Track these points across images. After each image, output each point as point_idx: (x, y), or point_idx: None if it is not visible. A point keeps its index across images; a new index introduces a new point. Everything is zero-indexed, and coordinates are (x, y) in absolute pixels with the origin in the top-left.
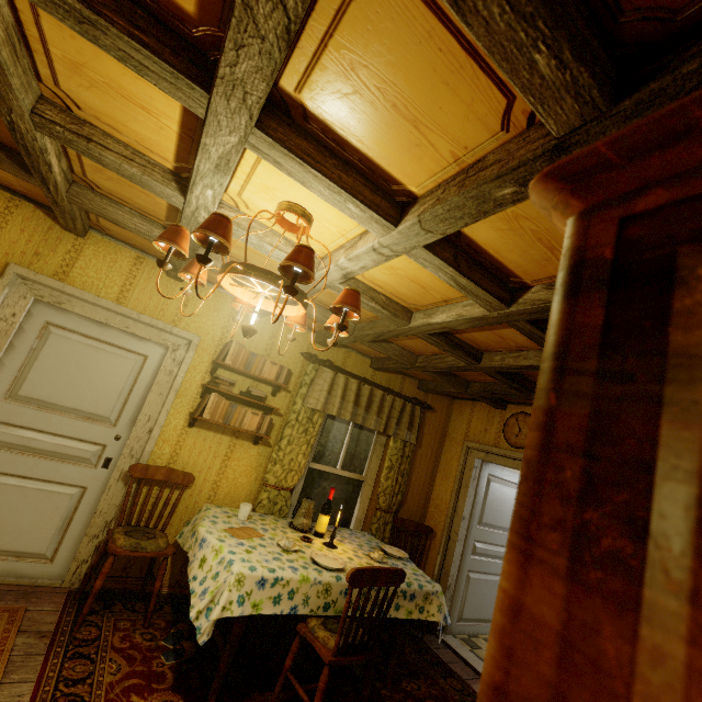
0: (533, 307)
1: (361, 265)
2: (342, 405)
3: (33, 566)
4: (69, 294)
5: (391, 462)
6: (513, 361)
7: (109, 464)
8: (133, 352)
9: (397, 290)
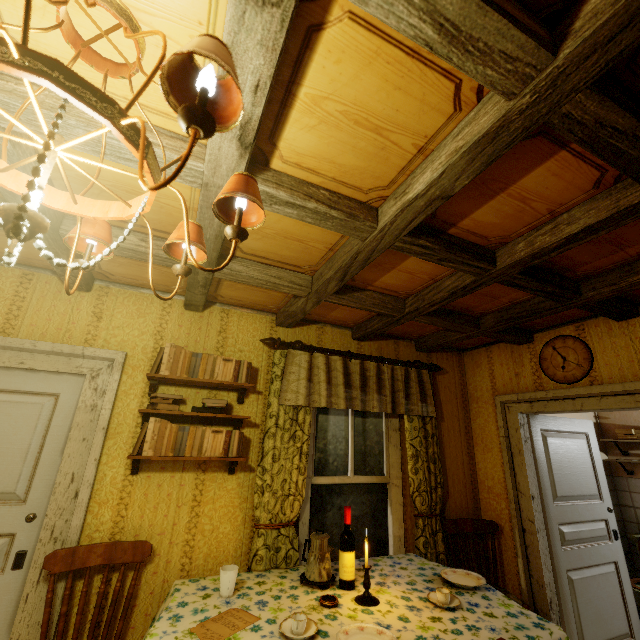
0: (620, 5)
1: (251, 85)
2: (330, 391)
3: None
4: None
5: (413, 448)
6: (550, 236)
7: (22, 561)
8: (38, 394)
9: (340, 164)
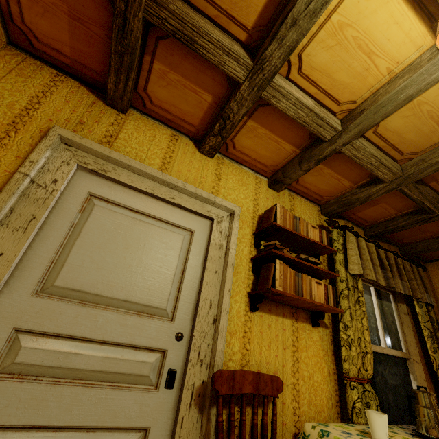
0: None
1: None
2: (374, 269)
3: None
4: (115, 161)
5: (428, 330)
6: None
7: (173, 380)
8: (178, 227)
9: None
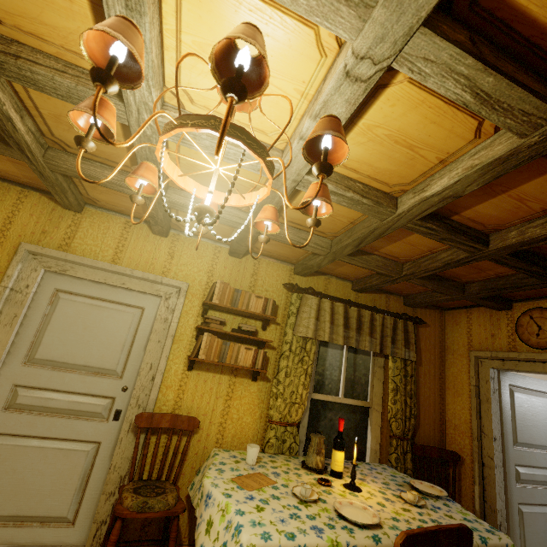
0: None
1: None
2: (332, 329)
3: (56, 531)
4: (71, 261)
5: (394, 383)
6: (540, 229)
7: (118, 416)
8: (131, 306)
9: (376, 167)
